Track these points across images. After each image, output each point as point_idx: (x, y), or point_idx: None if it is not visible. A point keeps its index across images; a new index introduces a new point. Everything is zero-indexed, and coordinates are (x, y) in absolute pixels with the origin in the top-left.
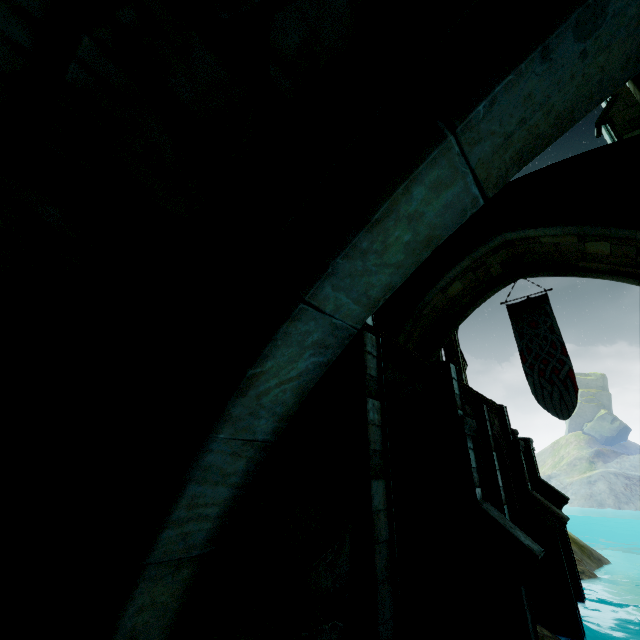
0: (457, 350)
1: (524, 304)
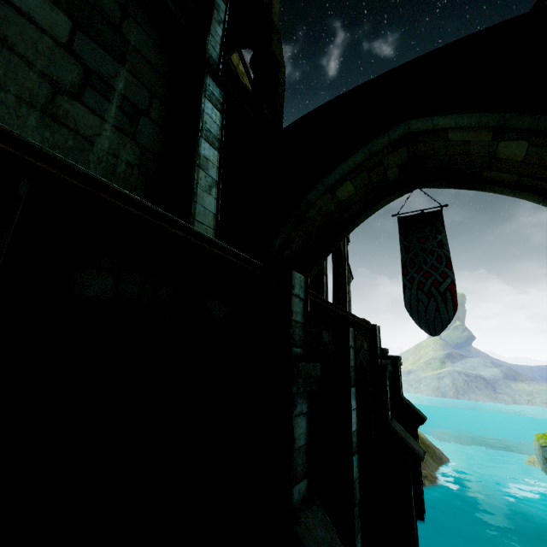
0: (345, 263)
1: (416, 217)
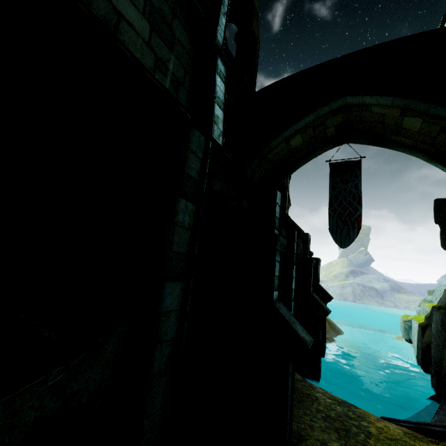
0: (286, 193)
1: (343, 164)
